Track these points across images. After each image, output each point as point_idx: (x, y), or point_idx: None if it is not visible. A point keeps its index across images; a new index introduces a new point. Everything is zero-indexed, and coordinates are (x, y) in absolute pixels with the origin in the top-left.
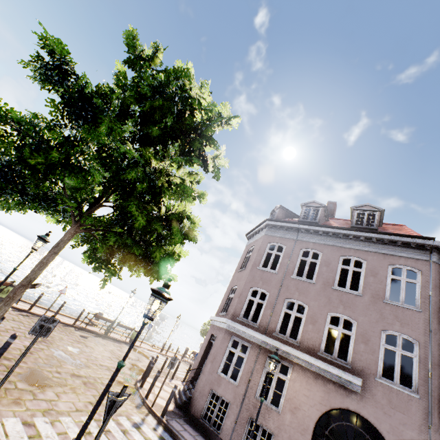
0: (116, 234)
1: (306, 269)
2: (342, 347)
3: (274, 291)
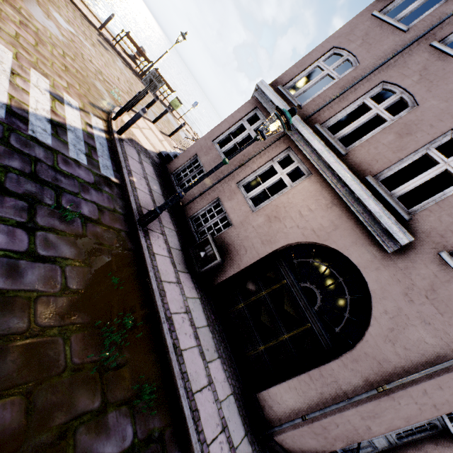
0: None
1: None
2: None
3: (371, 63)
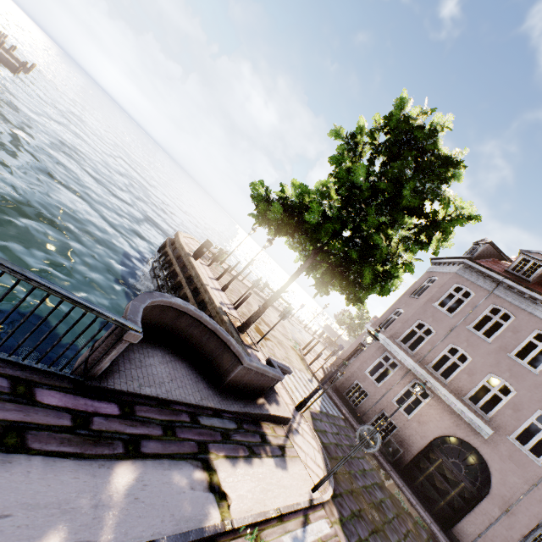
0: (340, 273)
1: (488, 326)
2: (491, 398)
3: (441, 333)
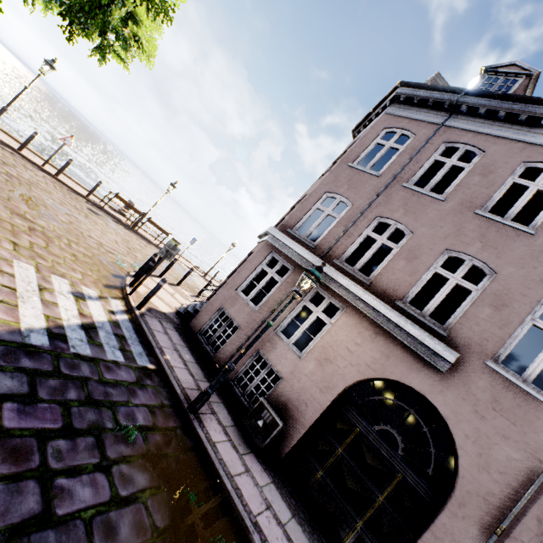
0: None
1: (439, 176)
2: None
3: (362, 203)
